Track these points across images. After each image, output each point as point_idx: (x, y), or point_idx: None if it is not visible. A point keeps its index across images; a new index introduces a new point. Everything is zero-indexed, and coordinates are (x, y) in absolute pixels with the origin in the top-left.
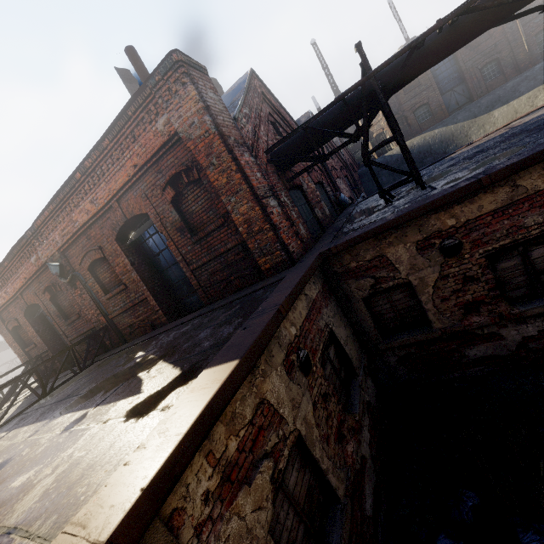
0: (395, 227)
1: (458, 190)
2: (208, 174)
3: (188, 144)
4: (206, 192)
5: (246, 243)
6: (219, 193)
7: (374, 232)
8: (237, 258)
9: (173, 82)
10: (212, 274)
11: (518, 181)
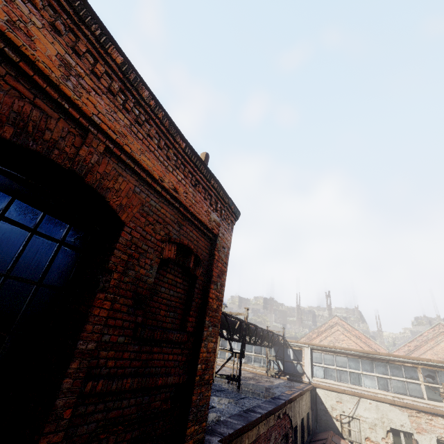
0: (244, 433)
1: (259, 418)
2: (212, 287)
3: (217, 252)
4: (184, 291)
5: (194, 390)
6: (208, 311)
7: (239, 432)
8: (161, 408)
9: (231, 219)
10: (108, 428)
11: (259, 424)
